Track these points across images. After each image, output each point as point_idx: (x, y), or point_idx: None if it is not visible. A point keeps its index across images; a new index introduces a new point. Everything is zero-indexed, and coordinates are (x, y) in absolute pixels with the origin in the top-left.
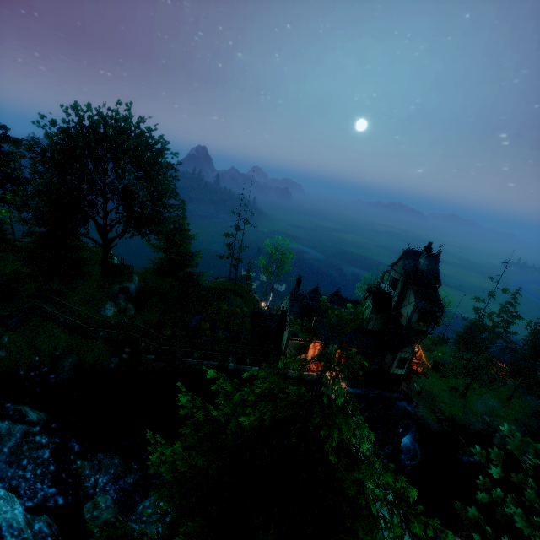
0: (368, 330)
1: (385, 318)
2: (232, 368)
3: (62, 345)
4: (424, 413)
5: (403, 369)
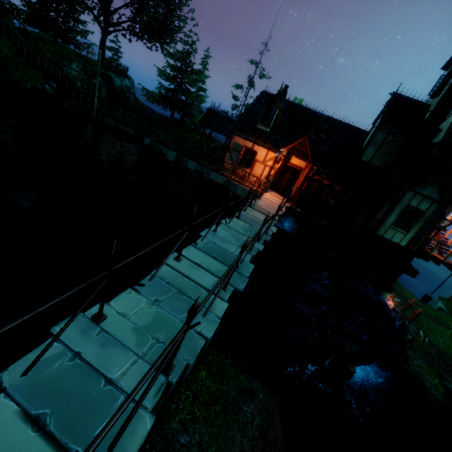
0: (361, 162)
1: (400, 145)
2: (148, 144)
3: (0, 54)
4: (423, 370)
5: (406, 236)
